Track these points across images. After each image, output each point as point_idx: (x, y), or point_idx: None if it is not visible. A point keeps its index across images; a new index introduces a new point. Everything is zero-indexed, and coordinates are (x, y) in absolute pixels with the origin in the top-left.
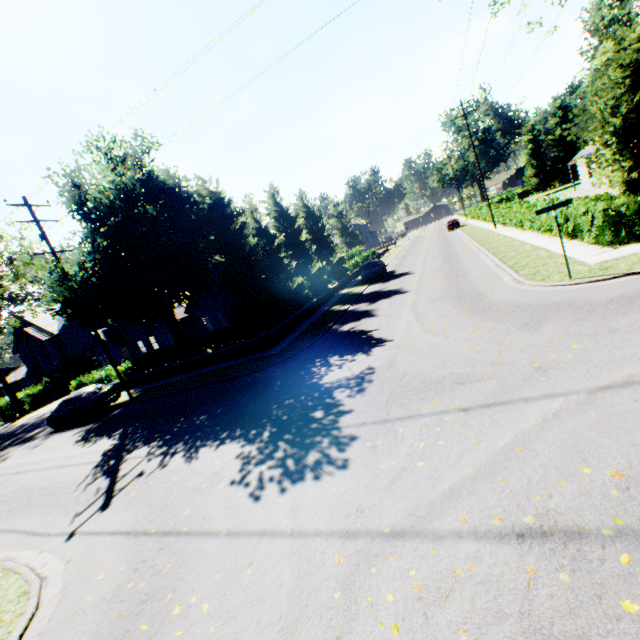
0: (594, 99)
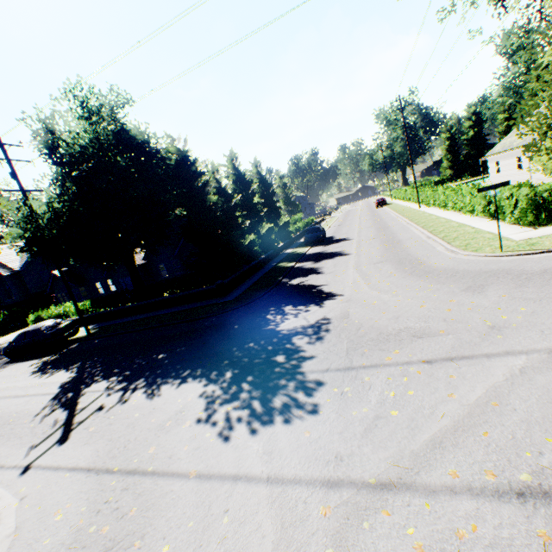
0: (541, 93)
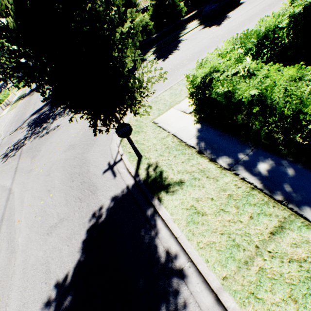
0: None
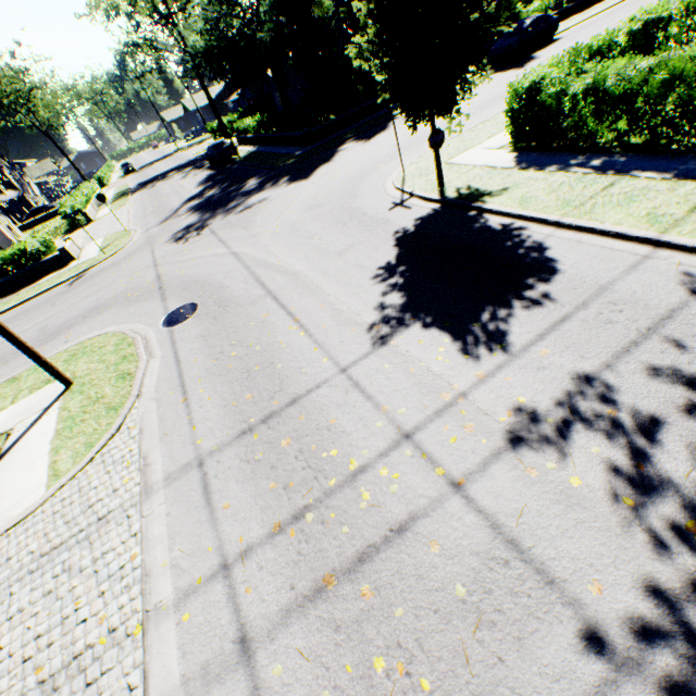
0: None
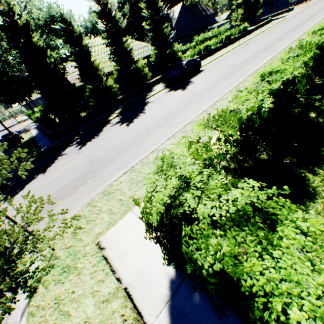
0: None
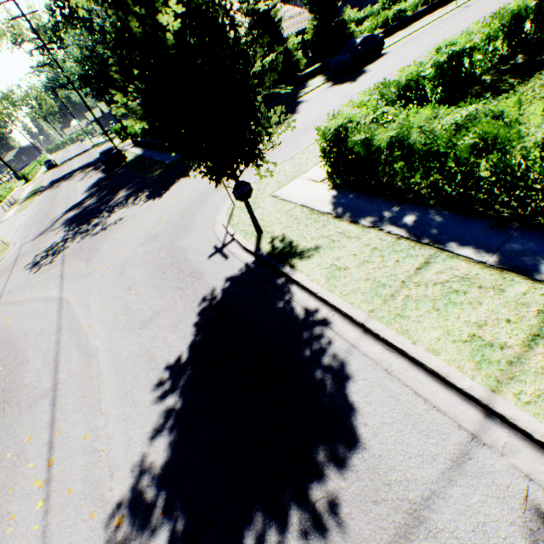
0: None
